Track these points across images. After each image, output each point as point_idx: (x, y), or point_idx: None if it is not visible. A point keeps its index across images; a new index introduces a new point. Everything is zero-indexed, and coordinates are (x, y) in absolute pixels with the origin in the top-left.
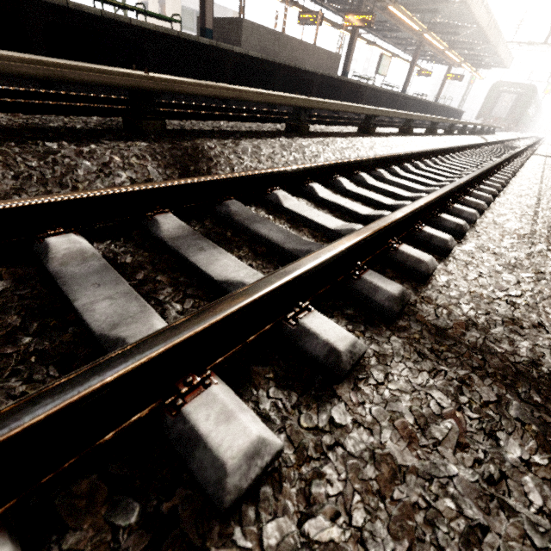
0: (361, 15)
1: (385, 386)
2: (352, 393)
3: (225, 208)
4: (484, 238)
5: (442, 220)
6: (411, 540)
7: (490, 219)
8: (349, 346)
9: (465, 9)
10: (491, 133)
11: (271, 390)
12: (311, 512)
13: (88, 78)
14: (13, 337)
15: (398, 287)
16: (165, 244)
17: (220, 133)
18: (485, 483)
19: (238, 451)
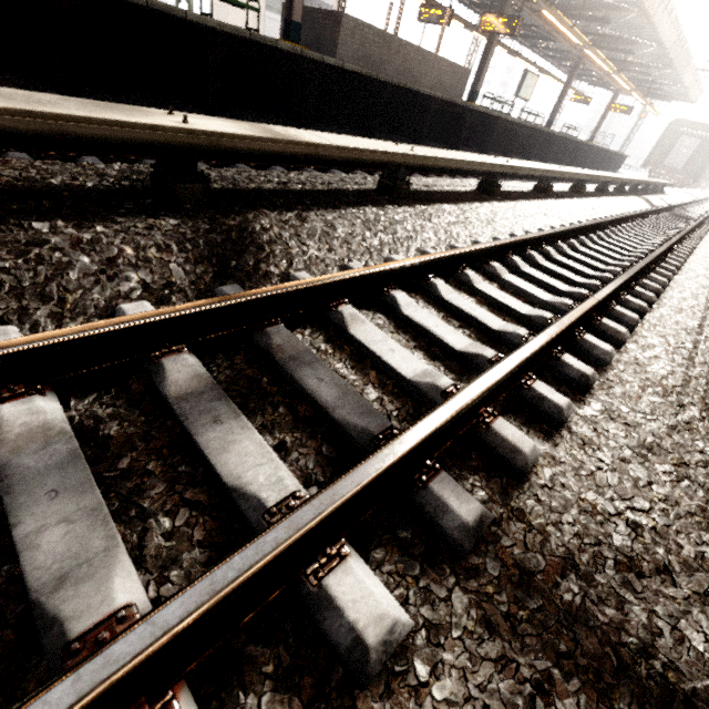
0: (503, 17)
1: (429, 687)
2: None
3: (266, 340)
4: (617, 390)
5: (562, 365)
6: None
7: (631, 354)
8: (383, 634)
9: (645, 21)
10: (659, 191)
11: (265, 699)
12: None
13: (100, 133)
14: None
15: (476, 507)
16: (170, 406)
17: (286, 195)
18: None
19: None
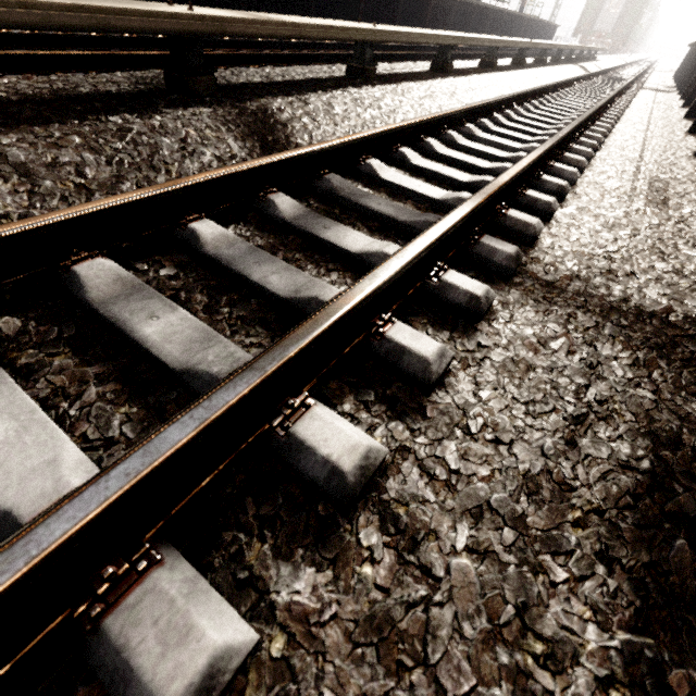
0: None
1: (511, 323)
2: (490, 327)
3: (327, 184)
4: (584, 199)
5: (543, 183)
6: (545, 393)
7: (590, 178)
8: (484, 293)
9: None
10: (592, 59)
11: (430, 330)
12: (480, 388)
13: (133, 25)
14: (211, 309)
15: (513, 248)
16: (288, 225)
17: (275, 85)
18: (587, 368)
19: (433, 353)
